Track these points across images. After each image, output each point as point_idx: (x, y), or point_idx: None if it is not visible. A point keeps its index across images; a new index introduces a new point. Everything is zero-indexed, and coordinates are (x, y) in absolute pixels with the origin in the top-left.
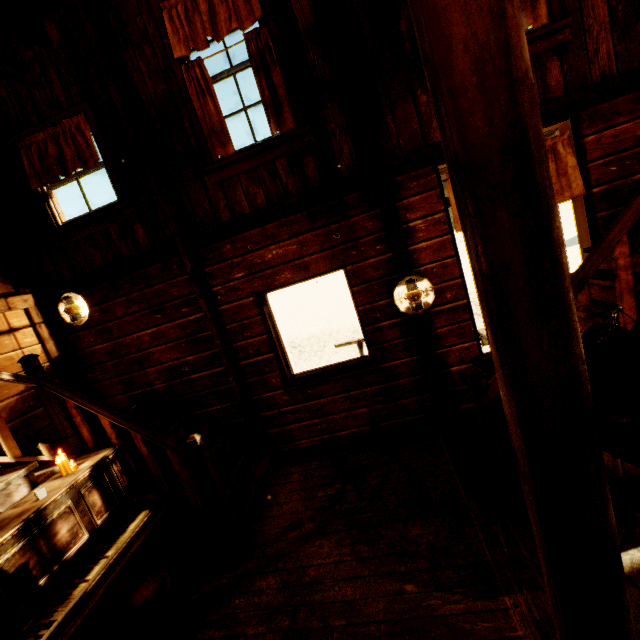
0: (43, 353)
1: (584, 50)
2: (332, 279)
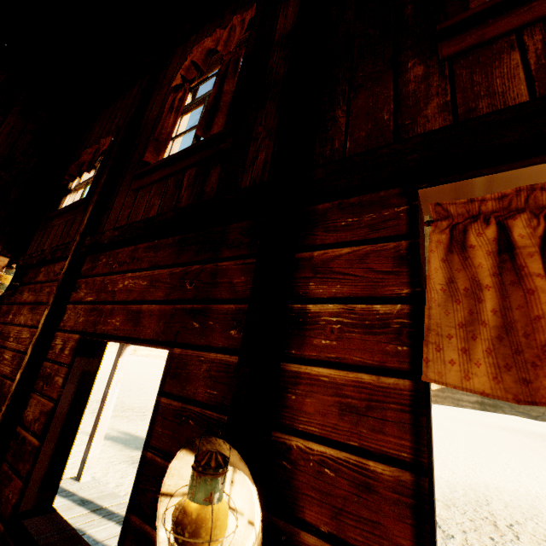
0: None
1: None
2: None
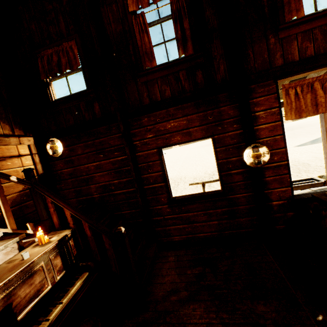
0: (34, 170)
1: None
2: (179, 151)
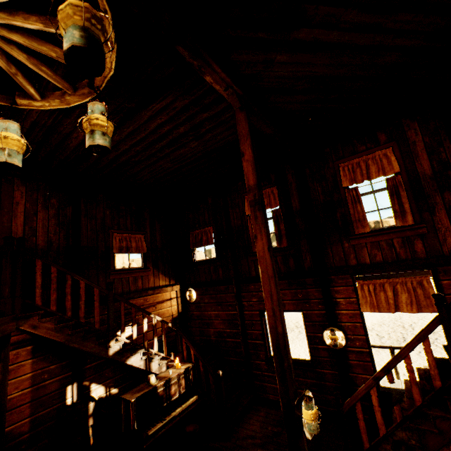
0: (177, 309)
1: (436, 238)
2: None
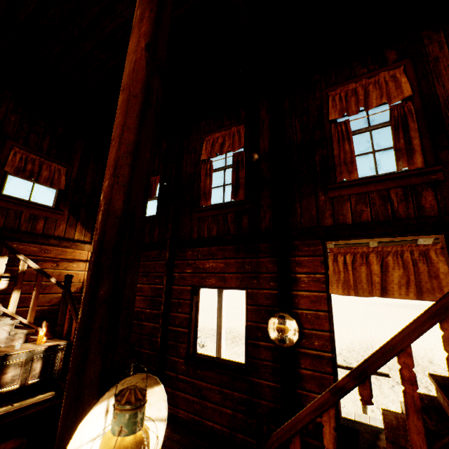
0: None
1: None
2: None
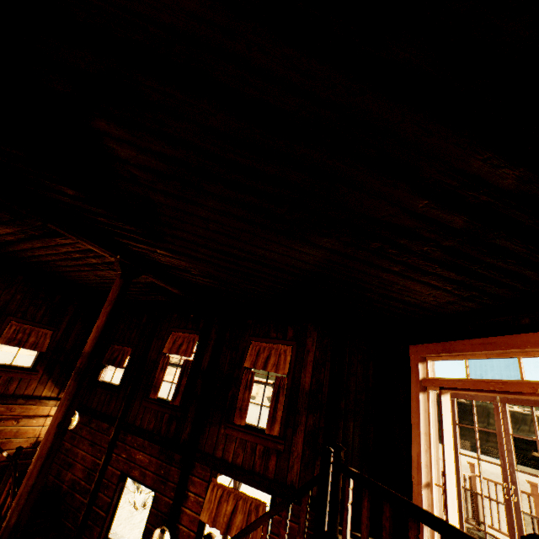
0: None
1: (288, 461)
2: None
